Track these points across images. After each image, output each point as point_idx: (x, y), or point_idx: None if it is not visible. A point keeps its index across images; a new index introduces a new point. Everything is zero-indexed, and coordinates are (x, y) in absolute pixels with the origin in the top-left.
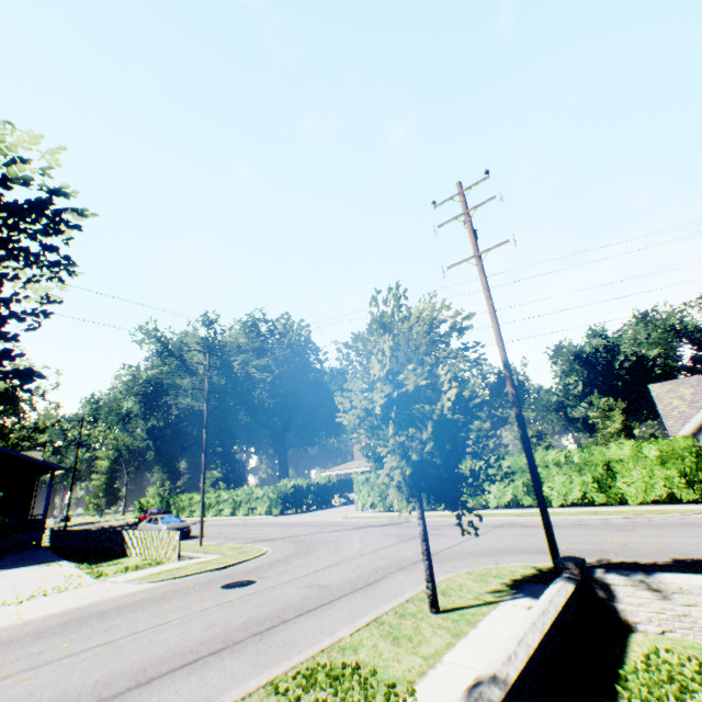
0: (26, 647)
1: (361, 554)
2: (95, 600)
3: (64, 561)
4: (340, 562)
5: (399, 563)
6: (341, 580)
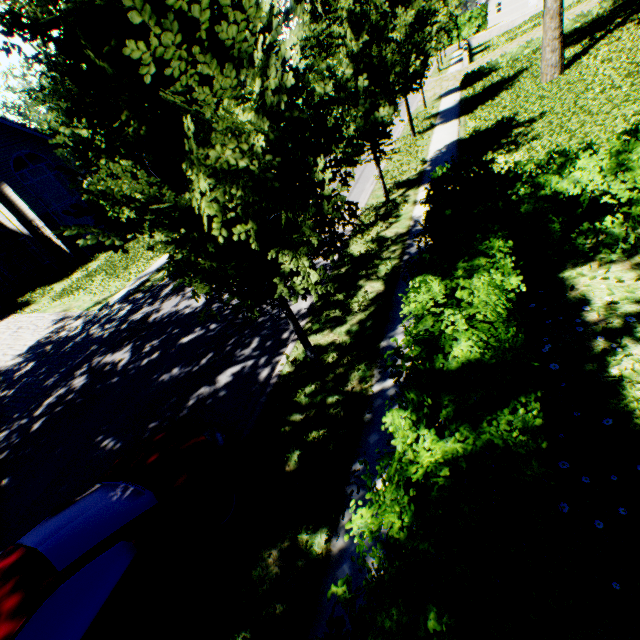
0: None
1: None
2: None
3: None
4: None
5: None
6: None
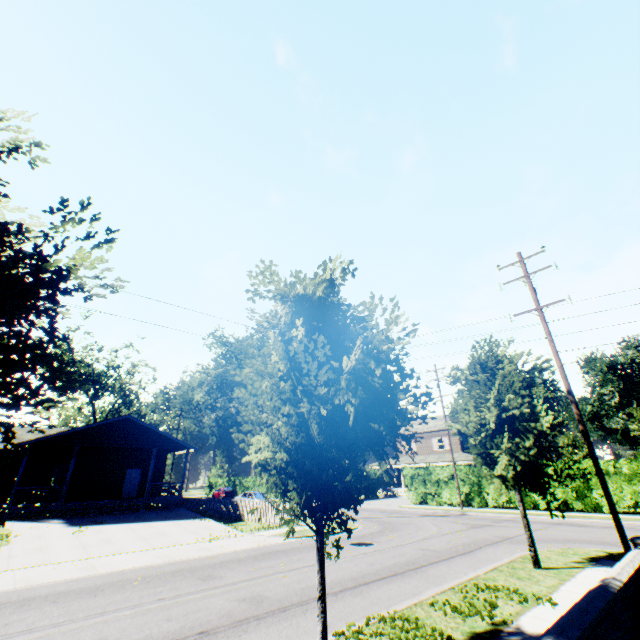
0: (258, 563)
1: (443, 533)
2: (265, 544)
3: (207, 518)
4: (430, 537)
5: (483, 541)
6: (443, 548)
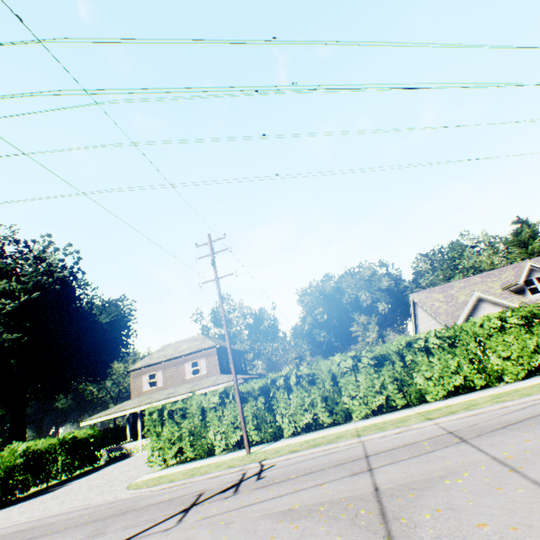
0: None
1: None
2: None
3: None
4: None
5: None
6: None
